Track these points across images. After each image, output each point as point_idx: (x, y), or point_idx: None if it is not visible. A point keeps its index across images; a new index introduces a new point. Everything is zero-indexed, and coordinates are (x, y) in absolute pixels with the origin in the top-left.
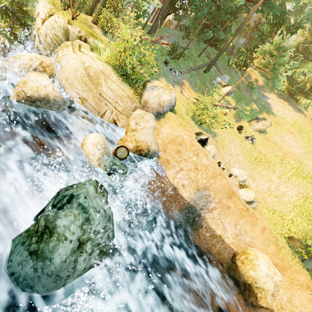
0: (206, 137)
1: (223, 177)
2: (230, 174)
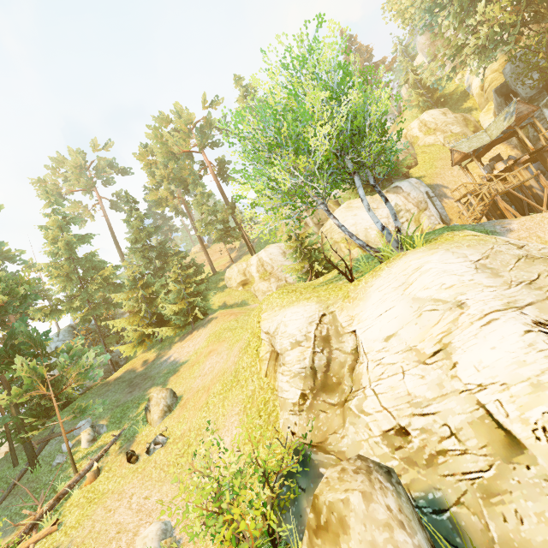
0: None
1: None
2: None
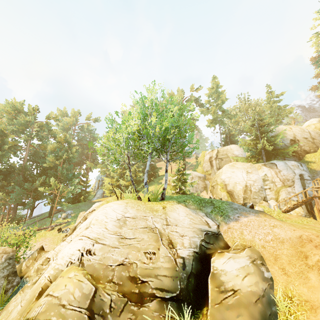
0: None
1: None
2: None
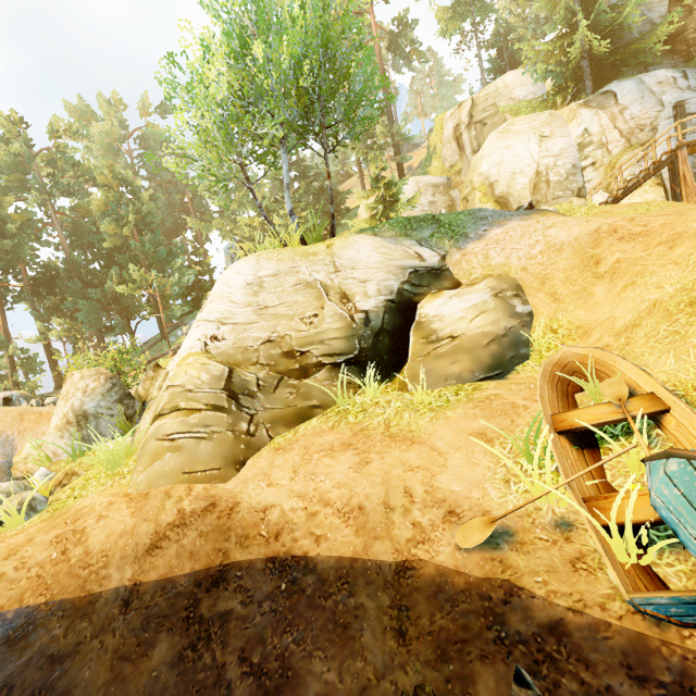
0: (4, 397)
1: (11, 411)
2: (54, 403)
